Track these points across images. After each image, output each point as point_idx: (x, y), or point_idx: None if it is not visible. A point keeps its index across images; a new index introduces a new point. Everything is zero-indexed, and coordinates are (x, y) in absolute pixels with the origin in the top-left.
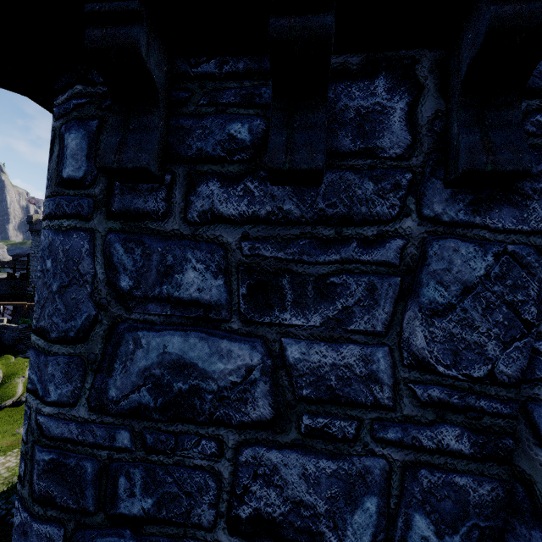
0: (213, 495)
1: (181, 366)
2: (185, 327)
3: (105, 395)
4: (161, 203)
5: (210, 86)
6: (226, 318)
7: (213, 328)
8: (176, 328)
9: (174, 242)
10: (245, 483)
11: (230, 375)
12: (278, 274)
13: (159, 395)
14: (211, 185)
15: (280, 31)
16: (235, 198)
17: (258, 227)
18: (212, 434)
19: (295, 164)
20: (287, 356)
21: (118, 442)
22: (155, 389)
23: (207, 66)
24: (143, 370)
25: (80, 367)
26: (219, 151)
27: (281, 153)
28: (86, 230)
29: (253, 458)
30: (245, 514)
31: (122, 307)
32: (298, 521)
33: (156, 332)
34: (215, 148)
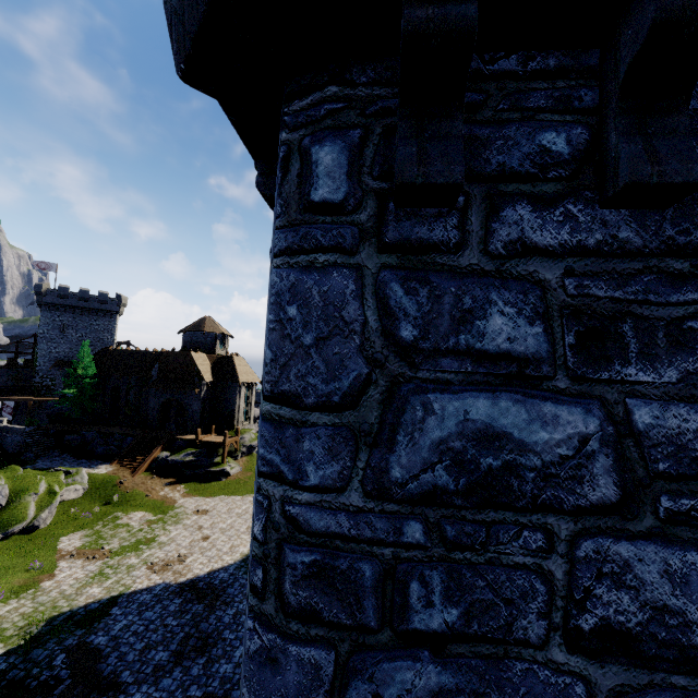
0: (543, 602)
1: (490, 436)
2: (492, 387)
3: (386, 477)
4: (452, 232)
5: (511, 87)
6: (548, 374)
7: (532, 387)
8: (480, 388)
9: (472, 280)
10: (585, 585)
11: (558, 447)
12: (616, 319)
13: (461, 474)
14: (519, 209)
15: (671, 11)
16: (553, 225)
17: (586, 260)
18: (536, 522)
19: (666, 177)
20: (634, 422)
21: (407, 536)
22: (455, 467)
23: (505, 63)
24: (437, 443)
25: (348, 440)
26: (528, 166)
27: (644, 164)
28: (351, 267)
29: (595, 553)
30: (588, 625)
31: (404, 364)
32: (662, 632)
33: (452, 394)
34: (522, 163)
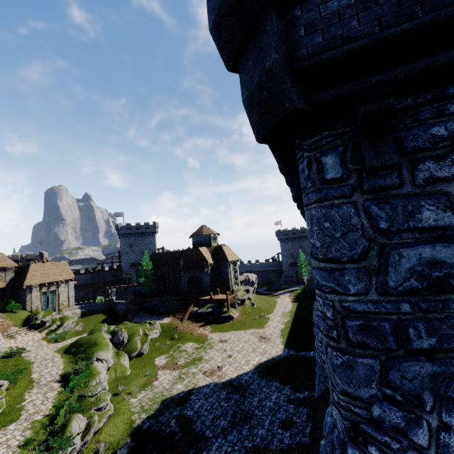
0: None
1: (434, 263)
2: (430, 242)
3: (386, 286)
4: (395, 180)
5: (411, 112)
6: None
7: (451, 239)
8: (425, 243)
9: (410, 198)
10: None
11: None
12: None
13: (423, 281)
14: (427, 164)
15: None
16: (446, 167)
17: None
18: None
19: None
20: None
21: (402, 310)
22: (419, 278)
23: (405, 103)
24: (408, 269)
25: (365, 273)
26: (427, 144)
27: None
28: (350, 203)
29: None
30: None
31: (385, 238)
32: None
33: (411, 248)
34: (424, 144)
